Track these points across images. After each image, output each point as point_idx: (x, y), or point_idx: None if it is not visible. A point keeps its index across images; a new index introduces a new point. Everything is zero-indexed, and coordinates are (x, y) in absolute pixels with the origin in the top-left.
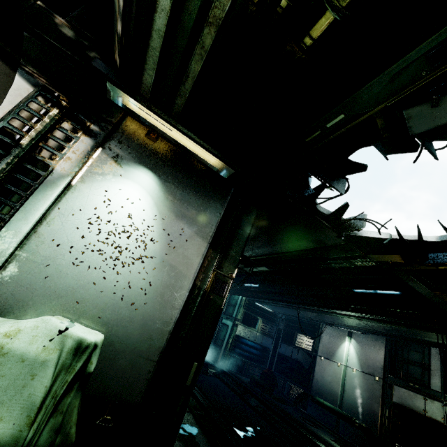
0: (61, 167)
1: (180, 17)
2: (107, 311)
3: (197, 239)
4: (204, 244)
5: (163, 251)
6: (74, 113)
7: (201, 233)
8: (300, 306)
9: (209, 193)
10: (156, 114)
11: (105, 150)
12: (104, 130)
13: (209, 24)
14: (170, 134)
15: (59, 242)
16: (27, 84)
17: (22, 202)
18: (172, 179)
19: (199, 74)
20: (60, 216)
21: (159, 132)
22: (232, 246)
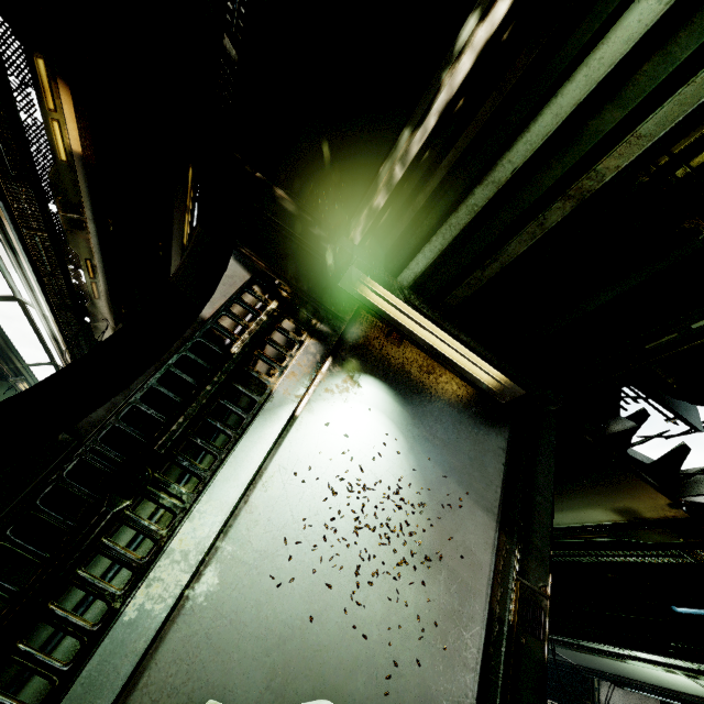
0: (284, 387)
1: (519, 189)
2: (358, 677)
3: (479, 514)
4: (492, 523)
5: (432, 539)
6: (296, 307)
7: (483, 502)
8: (555, 638)
9: (482, 428)
10: (414, 309)
11: (337, 360)
12: (335, 331)
13: (567, 197)
14: (424, 335)
15: (279, 521)
16: (243, 269)
17: (229, 446)
18: (428, 405)
19: (516, 257)
20: (281, 471)
21: (405, 332)
22: (533, 528)
